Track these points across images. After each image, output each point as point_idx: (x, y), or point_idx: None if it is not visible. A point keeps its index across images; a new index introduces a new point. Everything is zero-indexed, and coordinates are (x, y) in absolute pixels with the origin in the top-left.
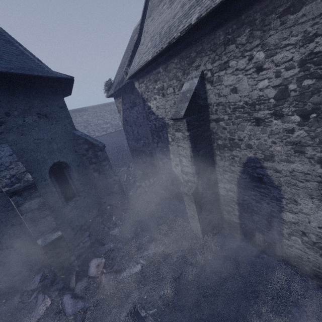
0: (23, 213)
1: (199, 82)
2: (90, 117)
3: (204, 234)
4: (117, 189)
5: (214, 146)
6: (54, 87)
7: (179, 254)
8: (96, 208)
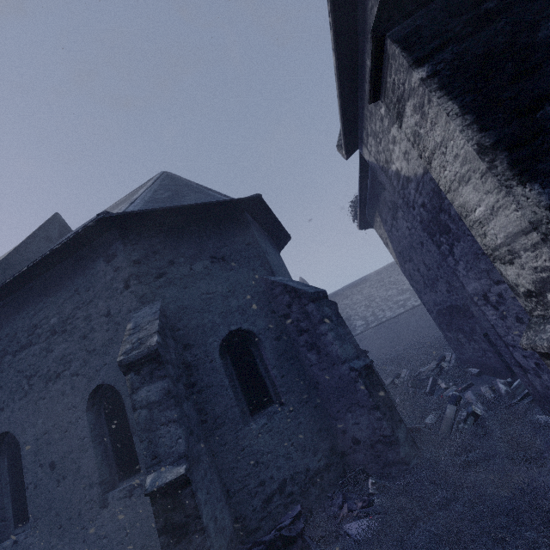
0: (137, 406)
1: None
2: (373, 289)
3: None
4: (364, 395)
5: None
6: (240, 219)
7: None
8: (323, 442)
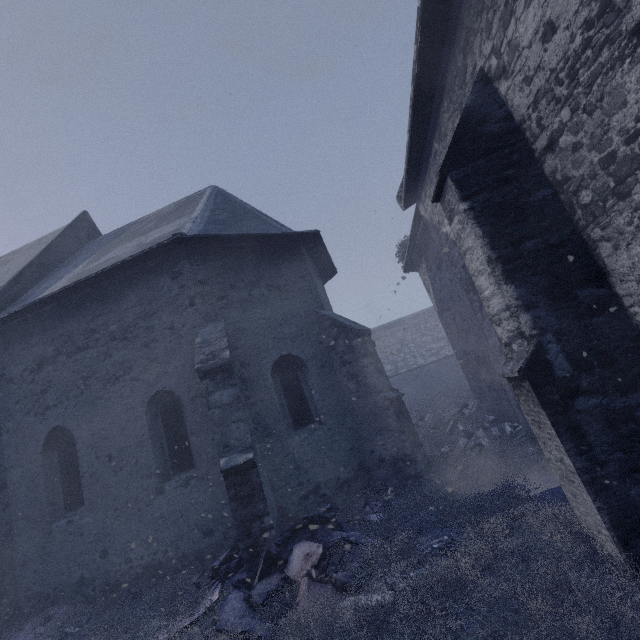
0: (211, 406)
1: (477, 92)
2: (407, 333)
3: (635, 555)
4: (394, 421)
5: (578, 220)
6: (296, 251)
7: (509, 594)
8: (353, 459)
